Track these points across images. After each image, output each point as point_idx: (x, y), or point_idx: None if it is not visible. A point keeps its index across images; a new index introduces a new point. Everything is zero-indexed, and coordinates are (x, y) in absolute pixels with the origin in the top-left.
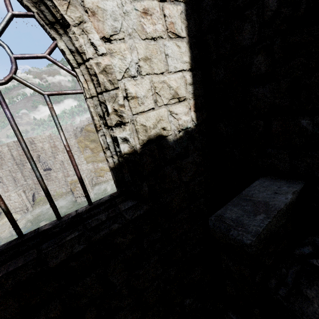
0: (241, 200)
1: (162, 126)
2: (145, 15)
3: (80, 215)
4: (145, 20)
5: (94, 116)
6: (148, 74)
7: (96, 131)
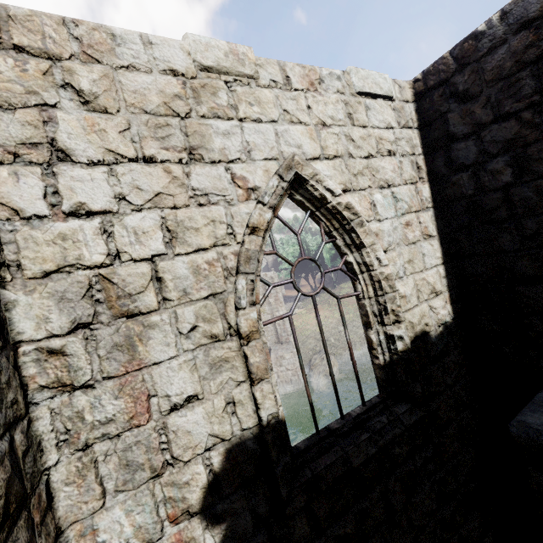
0: (538, 406)
1: (425, 322)
2: (407, 226)
3: (360, 415)
4: (407, 230)
5: (370, 315)
6: (412, 274)
7: (367, 328)
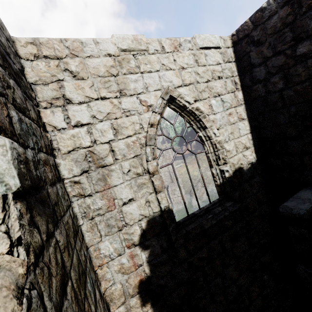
0: (295, 198)
1: (240, 163)
2: (230, 115)
3: (208, 208)
4: (230, 117)
5: (211, 161)
6: (233, 139)
7: (211, 167)
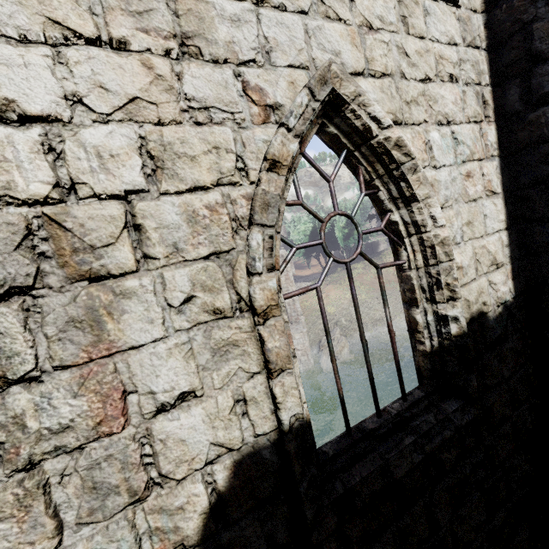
0: None
1: (482, 301)
2: (468, 178)
3: (400, 413)
4: (468, 183)
5: (416, 290)
6: (470, 240)
7: (412, 306)
